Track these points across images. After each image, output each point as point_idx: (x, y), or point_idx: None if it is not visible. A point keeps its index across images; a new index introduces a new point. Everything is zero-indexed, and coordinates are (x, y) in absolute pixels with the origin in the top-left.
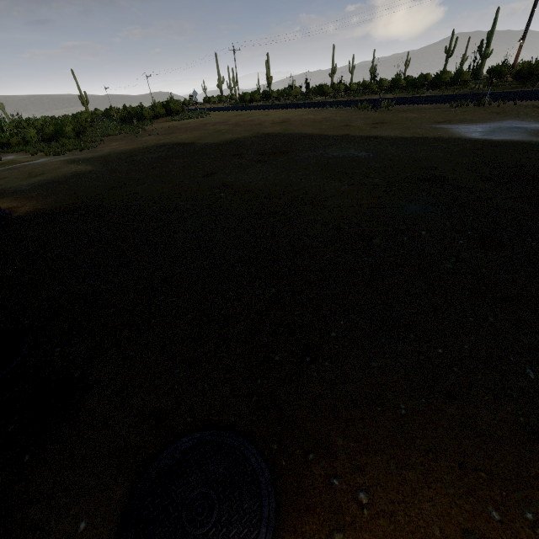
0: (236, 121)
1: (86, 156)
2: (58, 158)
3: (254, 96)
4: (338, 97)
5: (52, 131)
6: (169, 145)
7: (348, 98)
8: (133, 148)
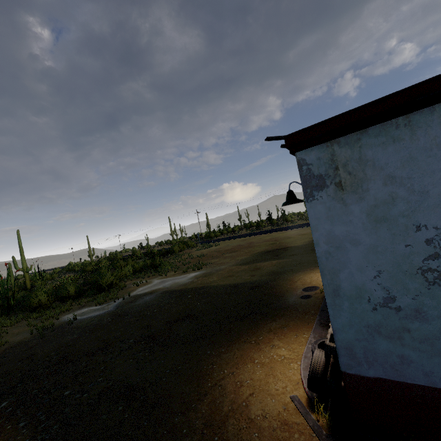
0: (262, 240)
1: (235, 263)
2: (215, 268)
3: (217, 233)
4: (281, 225)
5: (140, 265)
6: (275, 250)
7: (288, 225)
8: (252, 256)
